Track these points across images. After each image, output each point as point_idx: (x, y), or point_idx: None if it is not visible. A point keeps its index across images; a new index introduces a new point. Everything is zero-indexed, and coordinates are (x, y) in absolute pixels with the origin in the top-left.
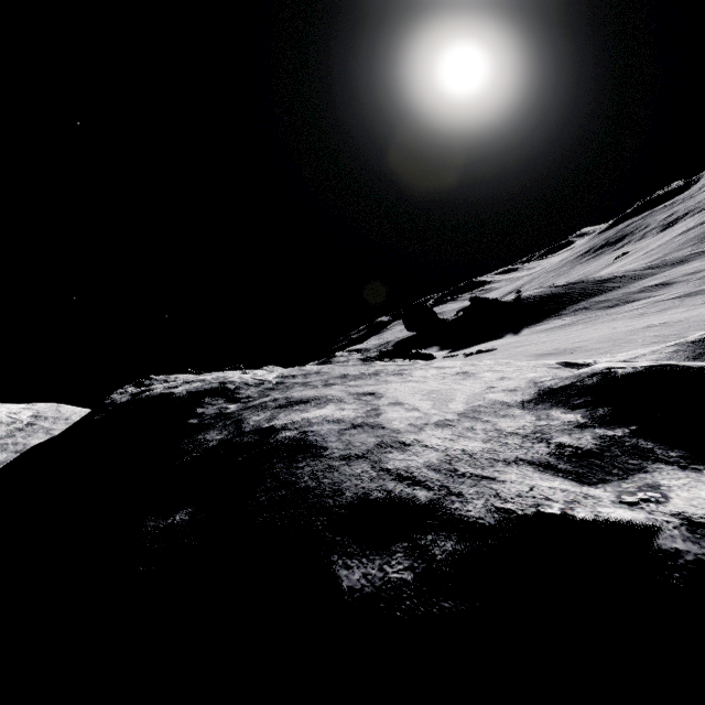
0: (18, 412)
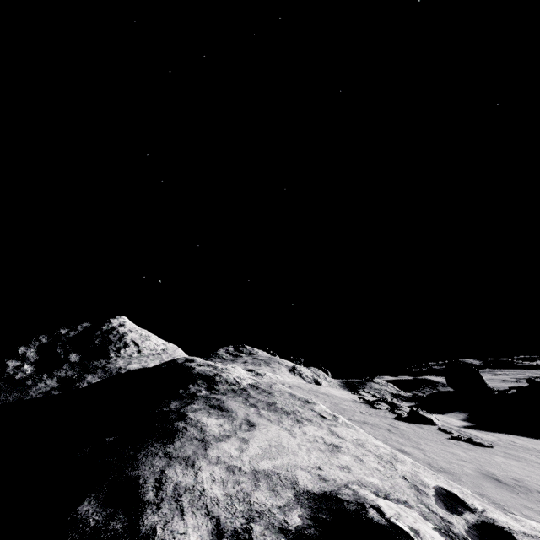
0: (159, 345)
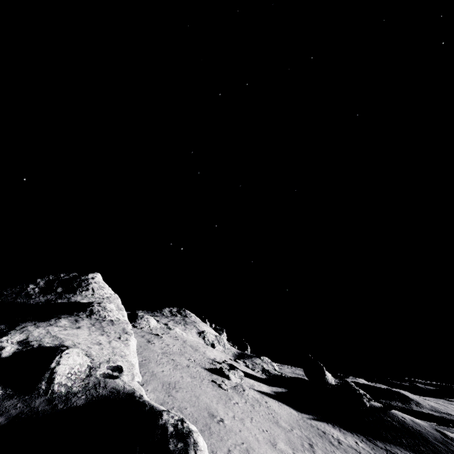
0: (107, 294)
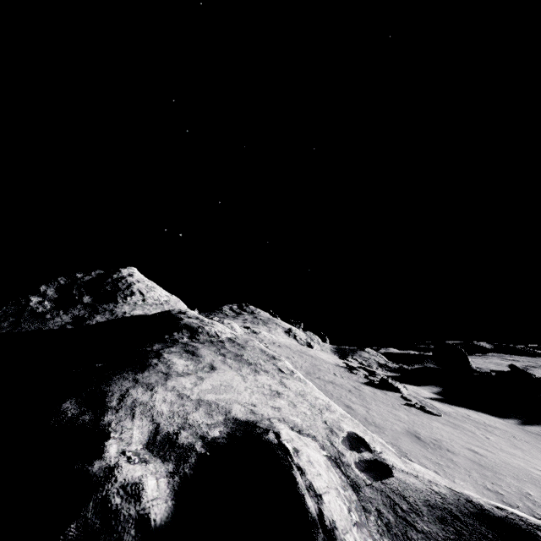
0: (162, 296)
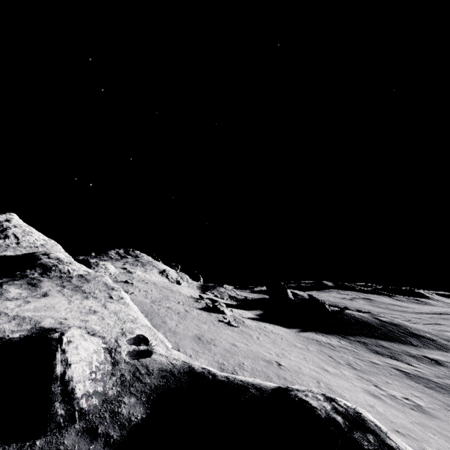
0: (39, 240)
